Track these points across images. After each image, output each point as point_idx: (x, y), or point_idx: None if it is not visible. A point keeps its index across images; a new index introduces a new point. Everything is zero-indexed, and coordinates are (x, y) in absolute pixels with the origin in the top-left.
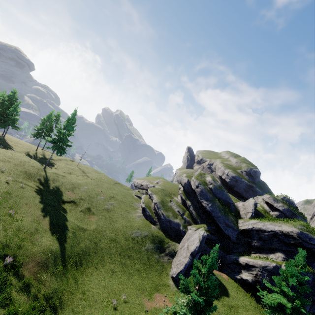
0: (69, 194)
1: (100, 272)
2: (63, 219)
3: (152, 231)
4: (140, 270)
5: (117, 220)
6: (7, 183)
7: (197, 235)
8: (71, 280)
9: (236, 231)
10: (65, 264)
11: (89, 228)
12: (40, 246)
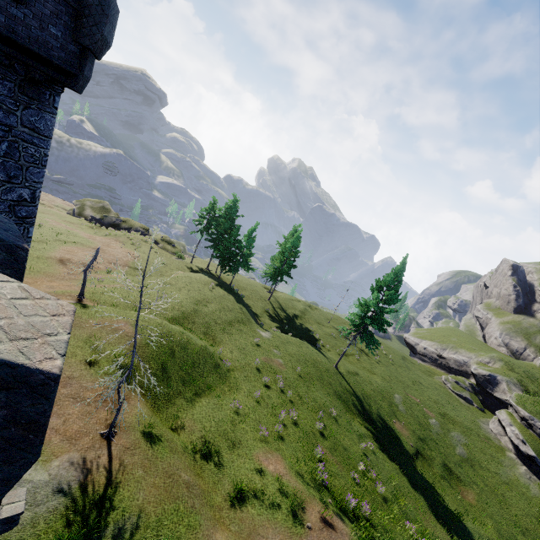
0: (401, 431)
1: None
2: (465, 531)
3: None
4: None
5: (502, 493)
6: (366, 457)
7: None
8: None
9: None
10: None
11: (492, 535)
12: None
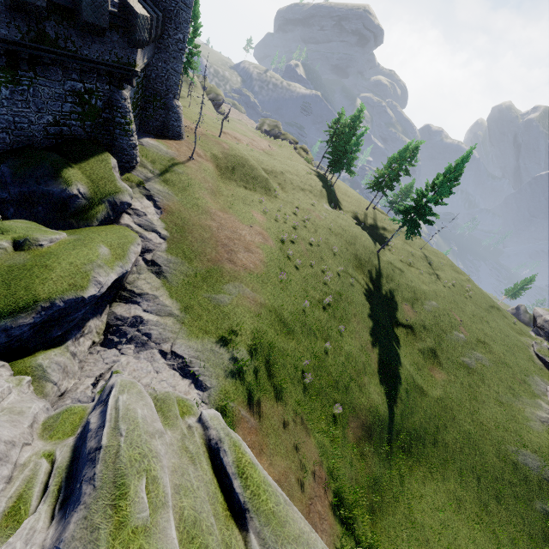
0: (406, 311)
1: (436, 487)
2: (395, 359)
3: None
4: (518, 545)
5: (485, 401)
6: (338, 275)
7: None
8: (395, 473)
9: None
10: (390, 440)
11: (430, 392)
12: (366, 398)
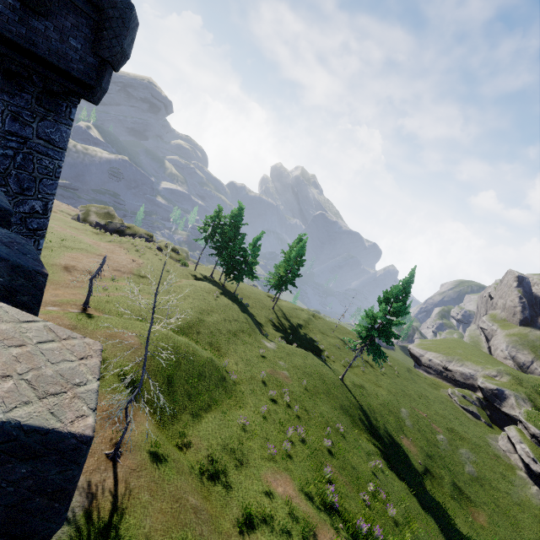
0: (409, 448)
1: None
2: None
3: None
4: None
5: (514, 515)
6: (375, 477)
7: None
8: None
9: None
10: None
11: None
12: None
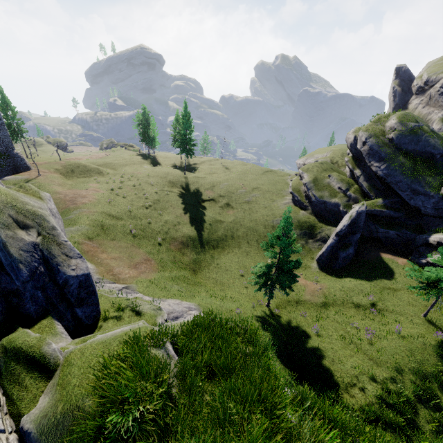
0: (208, 194)
1: (235, 253)
2: (201, 215)
3: (299, 217)
4: None
5: (257, 210)
6: (156, 193)
7: (350, 212)
8: (208, 256)
9: (431, 198)
10: (203, 245)
11: (227, 220)
12: (181, 233)
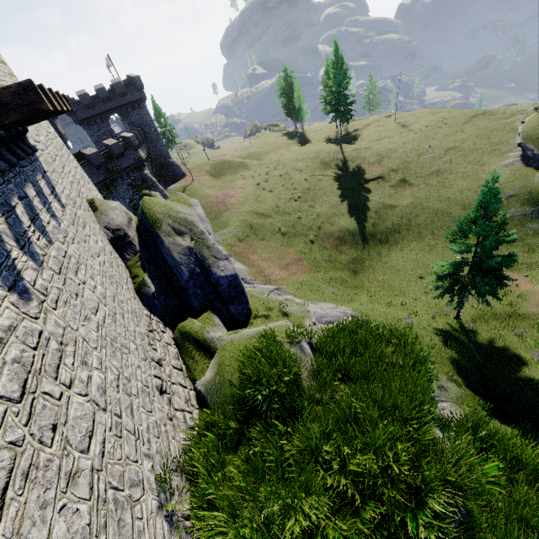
0: (373, 170)
1: (412, 248)
2: (363, 201)
3: (531, 184)
4: None
5: (452, 184)
6: (305, 180)
7: None
8: (373, 253)
9: None
10: (366, 240)
11: (401, 204)
12: (337, 226)
